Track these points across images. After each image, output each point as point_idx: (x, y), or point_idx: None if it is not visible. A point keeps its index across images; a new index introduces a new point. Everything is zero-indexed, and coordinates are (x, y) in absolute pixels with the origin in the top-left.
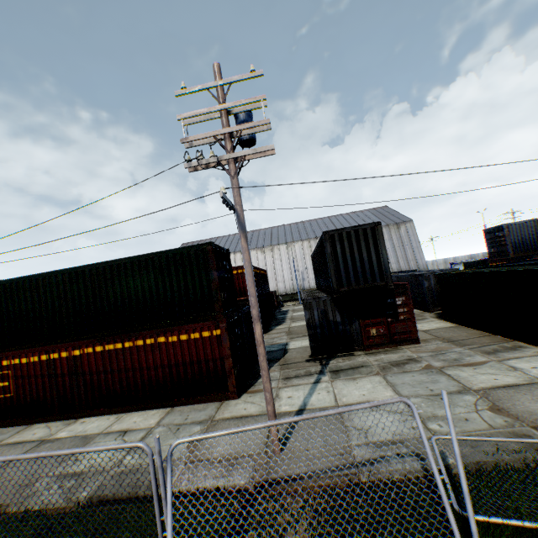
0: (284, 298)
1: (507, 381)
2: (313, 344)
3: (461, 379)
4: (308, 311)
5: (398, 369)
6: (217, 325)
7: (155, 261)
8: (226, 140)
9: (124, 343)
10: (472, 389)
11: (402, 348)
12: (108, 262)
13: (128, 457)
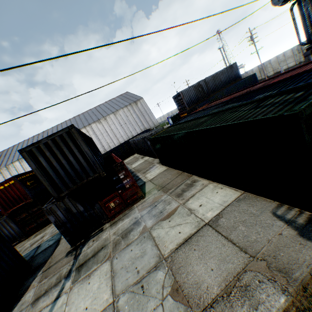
0: None
1: (186, 232)
2: (69, 237)
3: (160, 242)
4: (52, 215)
5: (125, 242)
6: None
7: None
8: None
9: None
10: (164, 257)
11: (134, 207)
12: None
13: None
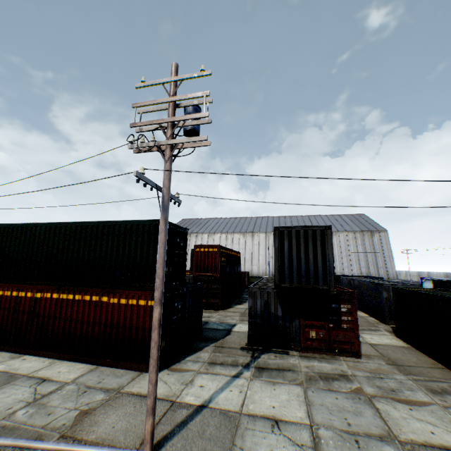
0: (256, 280)
1: (446, 439)
2: (251, 332)
3: (389, 419)
4: (252, 299)
5: (325, 384)
6: (153, 296)
7: (115, 228)
8: (168, 128)
9: (76, 295)
10: (397, 438)
11: (340, 358)
12: (80, 223)
13: (22, 410)
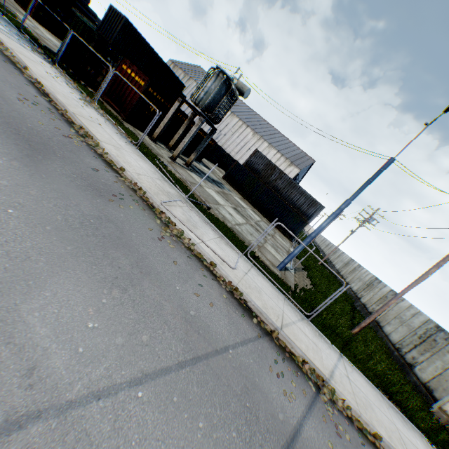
0: None
1: None
2: None
3: None
4: None
5: None
6: None
7: None
8: None
9: None
10: None
11: None
12: None
13: None
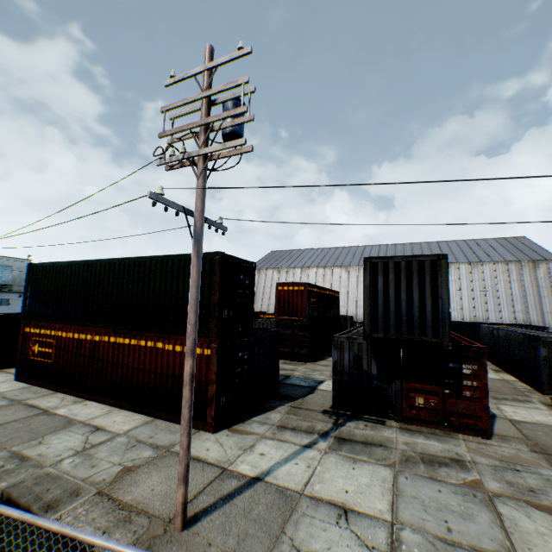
0: None
1: None
2: (337, 393)
3: (515, 531)
4: (338, 351)
5: (426, 469)
6: (209, 344)
7: (168, 264)
8: (200, 134)
9: (131, 339)
10: None
11: (457, 437)
12: (133, 258)
13: (69, 459)
